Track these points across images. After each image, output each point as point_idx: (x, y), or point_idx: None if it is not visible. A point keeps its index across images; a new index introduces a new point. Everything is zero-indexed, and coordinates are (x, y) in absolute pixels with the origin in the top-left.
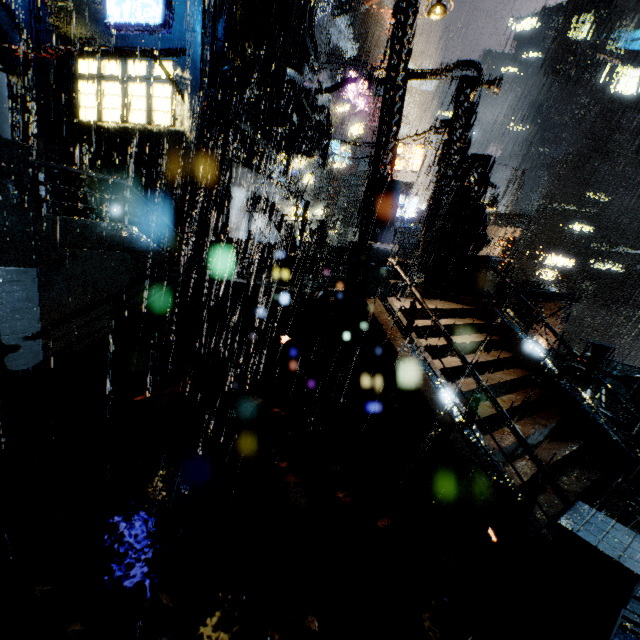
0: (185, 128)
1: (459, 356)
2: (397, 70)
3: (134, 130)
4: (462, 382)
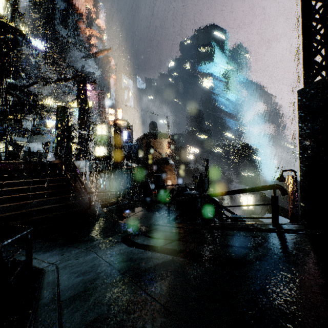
0: None
1: None
2: None
3: None
4: (11, 188)
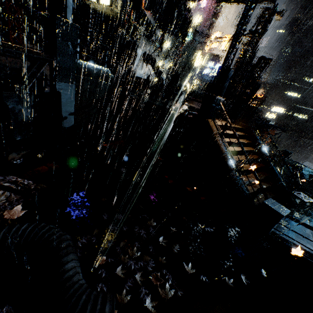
0: (118, 9)
1: (241, 147)
2: (246, 16)
3: (89, 4)
4: (236, 157)
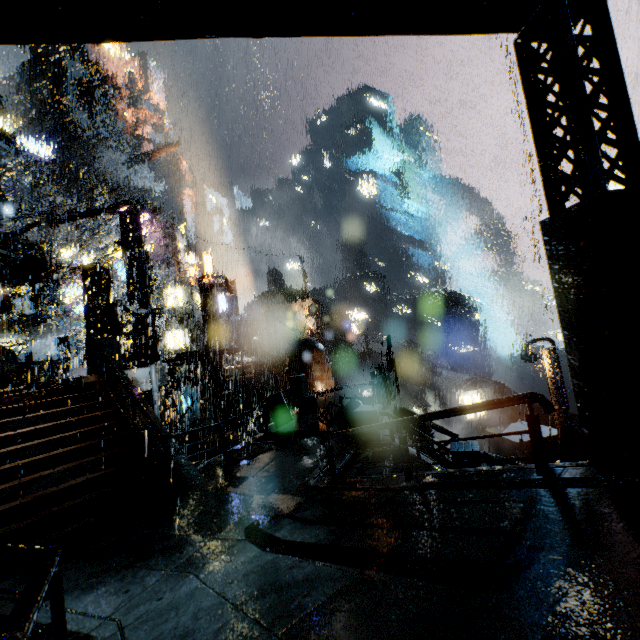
0: None
1: None
2: None
3: None
4: None
